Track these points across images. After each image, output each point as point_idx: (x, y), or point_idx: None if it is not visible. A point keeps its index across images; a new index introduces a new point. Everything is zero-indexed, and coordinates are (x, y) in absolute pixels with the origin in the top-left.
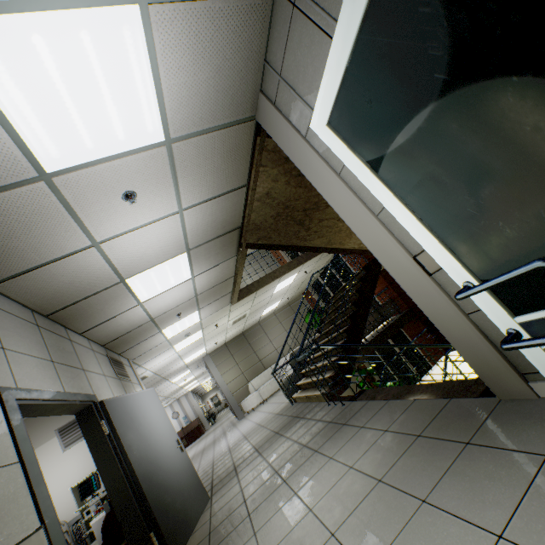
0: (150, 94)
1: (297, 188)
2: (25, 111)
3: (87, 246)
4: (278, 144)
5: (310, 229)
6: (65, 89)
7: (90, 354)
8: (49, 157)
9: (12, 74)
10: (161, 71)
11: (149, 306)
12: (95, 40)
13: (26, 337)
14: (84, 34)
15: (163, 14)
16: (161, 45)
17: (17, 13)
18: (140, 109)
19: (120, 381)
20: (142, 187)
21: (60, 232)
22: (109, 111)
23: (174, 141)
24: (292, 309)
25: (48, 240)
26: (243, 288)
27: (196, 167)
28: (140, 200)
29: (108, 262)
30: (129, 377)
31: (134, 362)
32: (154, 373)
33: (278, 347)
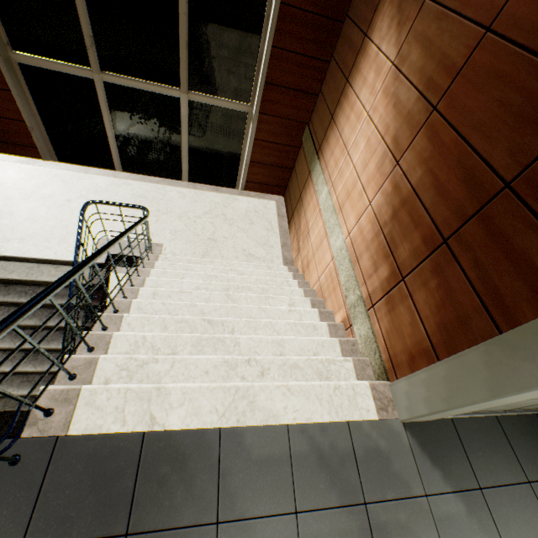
0: None
1: None
2: None
3: None
4: None
5: None
6: None
7: None
8: None
9: None
10: None
11: None
12: None
13: None
14: None
15: None
16: None
17: None
18: None
19: None
20: None
21: None
22: None
23: None
24: None
25: None
26: None
27: None
28: None
29: None
30: None
31: None
32: None
33: None
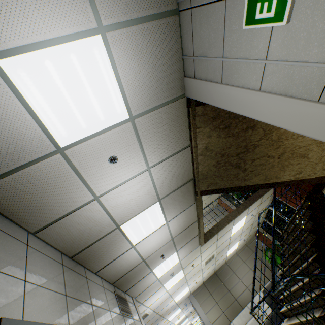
0: (115, 87)
1: (227, 138)
2: (45, 107)
3: (91, 200)
4: (203, 101)
5: (246, 170)
6: (66, 91)
7: (100, 290)
8: (61, 136)
9: (36, 86)
10: (119, 72)
11: (139, 248)
12: (79, 59)
13: (49, 273)
14: (73, 56)
15: (114, 37)
16: (117, 56)
17: (37, 50)
18: (110, 98)
19: (123, 317)
20: (120, 153)
21: (73, 190)
22: (92, 102)
23: (136, 118)
24: (250, 249)
25: (66, 196)
26: (207, 231)
27: (152, 135)
28: (120, 162)
29: (106, 212)
30: (131, 314)
31: (136, 299)
32: (153, 310)
33: (248, 285)
